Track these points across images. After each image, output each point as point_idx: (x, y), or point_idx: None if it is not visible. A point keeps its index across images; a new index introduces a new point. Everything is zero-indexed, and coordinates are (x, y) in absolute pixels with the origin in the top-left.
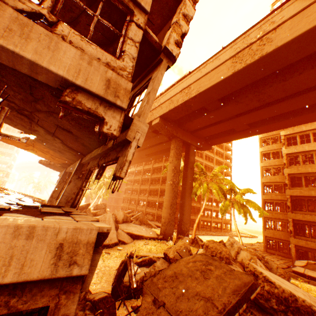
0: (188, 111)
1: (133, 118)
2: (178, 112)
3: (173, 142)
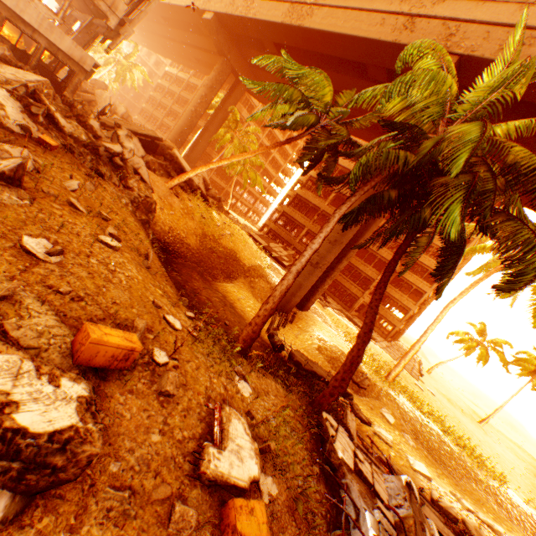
0: (245, 33)
1: (127, 24)
2: (235, 25)
3: (220, 63)
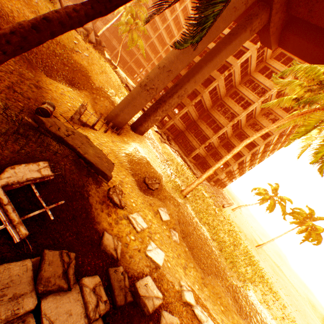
0: None
1: None
2: None
3: None
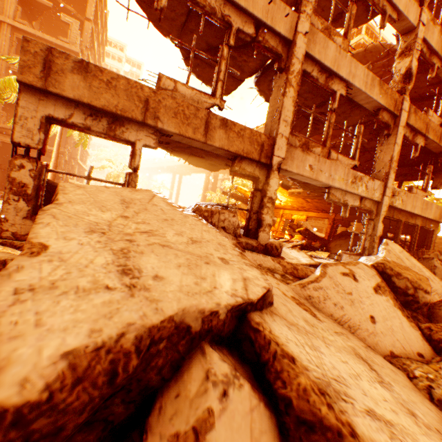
0: None
1: None
2: None
3: None
